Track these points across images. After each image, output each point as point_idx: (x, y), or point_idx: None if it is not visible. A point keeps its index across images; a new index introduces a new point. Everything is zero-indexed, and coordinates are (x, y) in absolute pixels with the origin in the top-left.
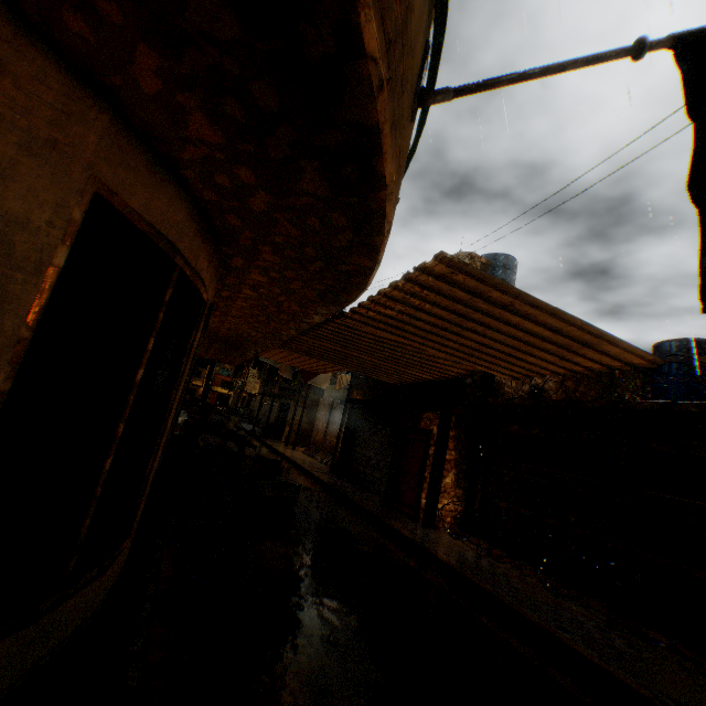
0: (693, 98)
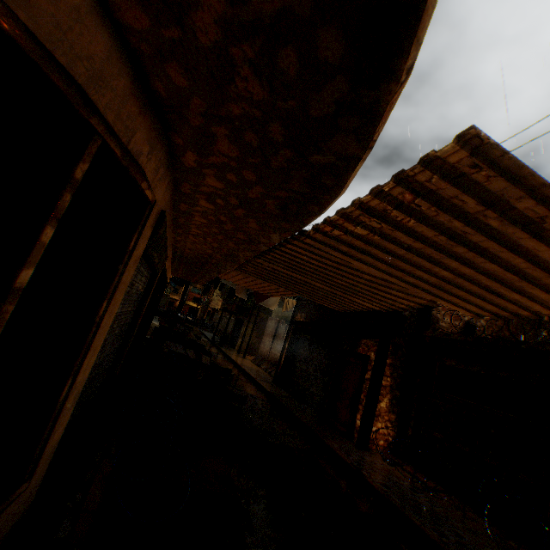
0: None
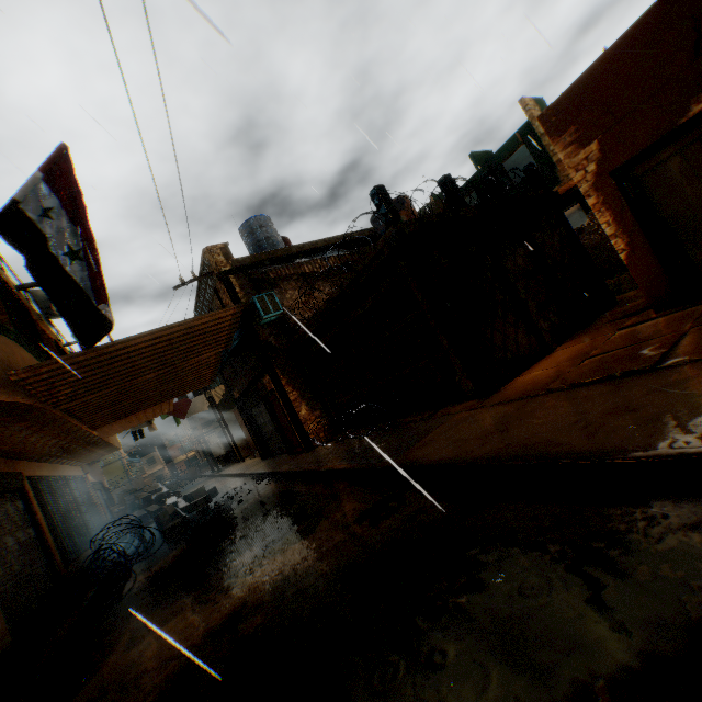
0: (24, 249)
